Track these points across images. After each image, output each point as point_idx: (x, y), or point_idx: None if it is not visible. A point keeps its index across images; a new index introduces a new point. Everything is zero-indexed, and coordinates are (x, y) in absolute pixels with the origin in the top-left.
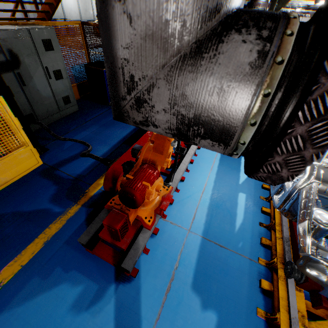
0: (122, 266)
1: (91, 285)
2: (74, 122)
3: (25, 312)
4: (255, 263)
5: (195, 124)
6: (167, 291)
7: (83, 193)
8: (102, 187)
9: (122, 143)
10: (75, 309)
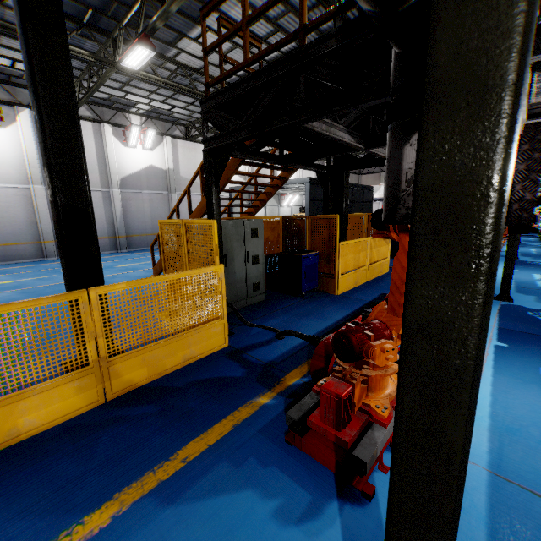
0: (354, 454)
1: (301, 493)
2: (260, 311)
3: (213, 500)
4: None
5: None
6: None
7: (278, 381)
8: (303, 377)
9: (324, 334)
10: (280, 518)
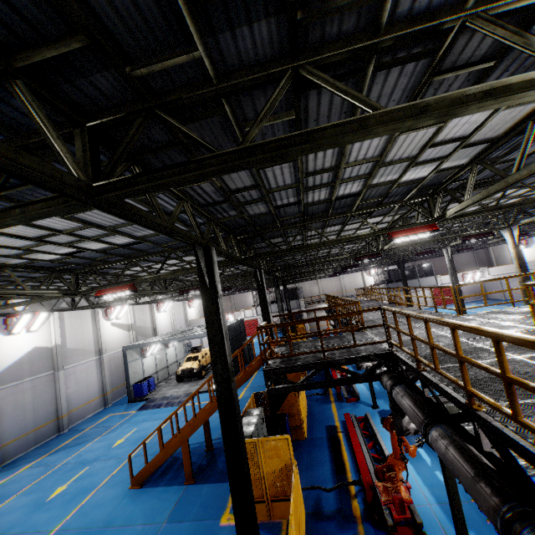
0: (418, 521)
1: None
2: None
3: None
4: (471, 502)
5: (417, 430)
6: (446, 533)
7: (354, 516)
8: (360, 507)
9: (336, 475)
10: None
